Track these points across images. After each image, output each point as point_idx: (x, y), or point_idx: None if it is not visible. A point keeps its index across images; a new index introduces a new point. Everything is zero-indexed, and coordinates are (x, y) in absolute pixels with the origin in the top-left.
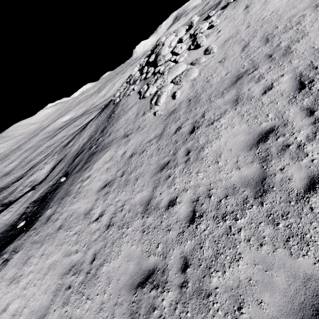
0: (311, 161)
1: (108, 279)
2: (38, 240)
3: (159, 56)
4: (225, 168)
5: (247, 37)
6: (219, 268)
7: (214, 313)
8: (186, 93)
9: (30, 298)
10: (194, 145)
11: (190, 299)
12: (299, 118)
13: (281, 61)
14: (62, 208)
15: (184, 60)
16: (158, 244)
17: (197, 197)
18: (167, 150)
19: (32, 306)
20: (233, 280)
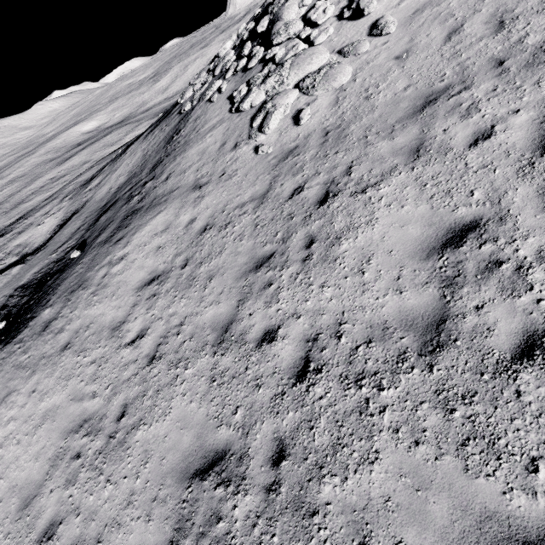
0: (536, 302)
1: (146, 455)
2: (26, 364)
3: (277, 22)
4: (375, 287)
5: (462, 9)
6: (338, 470)
7: (319, 544)
8: (321, 117)
9: (11, 464)
10: (323, 229)
11: (281, 515)
12: (532, 211)
13: (521, 78)
14: (71, 310)
15: (327, 40)
16: (237, 409)
17: (315, 333)
18: (272, 231)
19: (13, 478)
20: (359, 495)
